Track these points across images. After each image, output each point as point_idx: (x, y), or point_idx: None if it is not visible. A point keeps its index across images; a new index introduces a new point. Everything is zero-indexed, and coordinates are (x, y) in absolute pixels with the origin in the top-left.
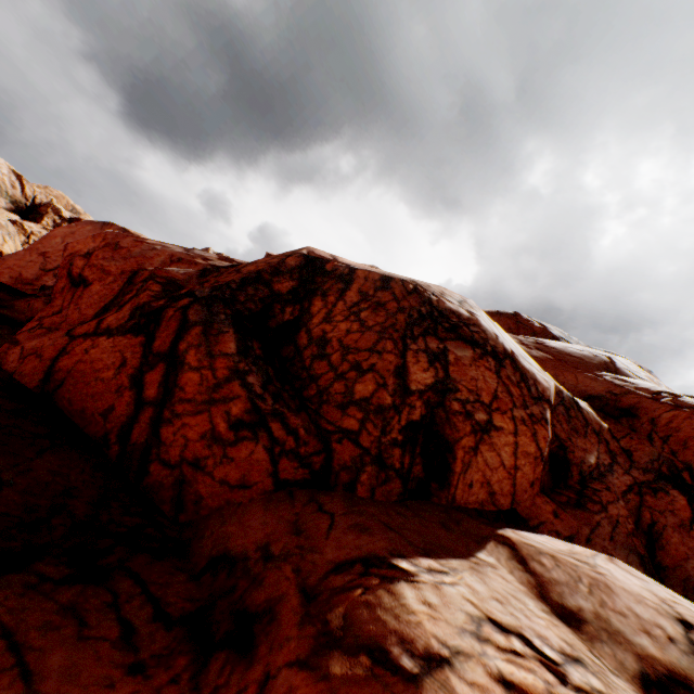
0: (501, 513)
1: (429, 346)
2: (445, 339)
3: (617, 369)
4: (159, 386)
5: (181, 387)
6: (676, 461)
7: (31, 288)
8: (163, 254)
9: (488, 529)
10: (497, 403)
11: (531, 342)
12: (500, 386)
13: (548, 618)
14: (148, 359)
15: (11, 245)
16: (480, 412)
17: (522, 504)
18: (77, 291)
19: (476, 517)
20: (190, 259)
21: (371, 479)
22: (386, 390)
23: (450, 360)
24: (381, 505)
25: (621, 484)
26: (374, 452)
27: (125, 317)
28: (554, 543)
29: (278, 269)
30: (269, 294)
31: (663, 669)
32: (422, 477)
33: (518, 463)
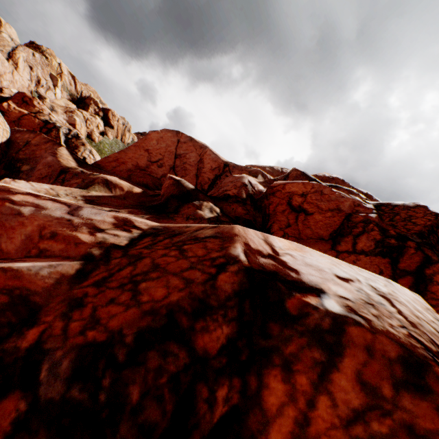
0: None
1: None
2: None
3: None
4: (409, 287)
5: (431, 292)
6: None
7: (146, 173)
8: (348, 200)
9: None
10: None
11: None
12: None
13: None
14: (395, 271)
15: (83, 129)
16: None
17: None
18: (298, 215)
19: None
20: (362, 205)
21: None
22: None
23: None
24: None
25: None
26: None
27: (371, 245)
28: None
29: (437, 224)
30: (437, 239)
31: None
32: None
33: None
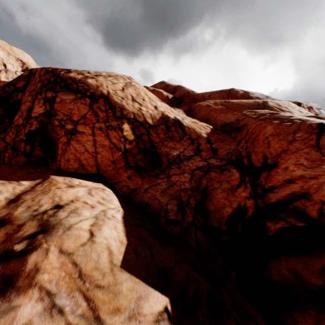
0: (88, 174)
1: (47, 96)
2: (58, 92)
3: (266, 107)
4: None
5: None
6: (243, 152)
7: None
8: None
9: (49, 175)
10: (84, 121)
11: (222, 102)
12: (90, 112)
13: (1, 200)
14: None
15: None
16: (69, 125)
17: (108, 172)
18: None
19: (61, 173)
20: None
21: (10, 156)
22: (22, 118)
23: (57, 101)
24: (6, 164)
25: (193, 166)
26: (12, 144)
27: None
28: (89, 184)
29: (19, 78)
30: (14, 89)
31: (6, 218)
32: (44, 157)
33: (98, 150)
